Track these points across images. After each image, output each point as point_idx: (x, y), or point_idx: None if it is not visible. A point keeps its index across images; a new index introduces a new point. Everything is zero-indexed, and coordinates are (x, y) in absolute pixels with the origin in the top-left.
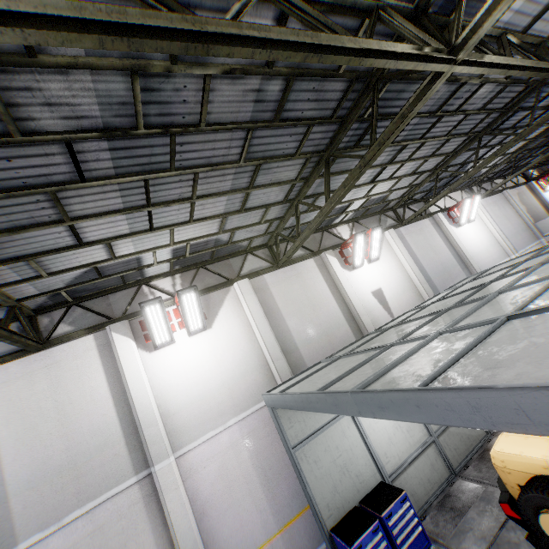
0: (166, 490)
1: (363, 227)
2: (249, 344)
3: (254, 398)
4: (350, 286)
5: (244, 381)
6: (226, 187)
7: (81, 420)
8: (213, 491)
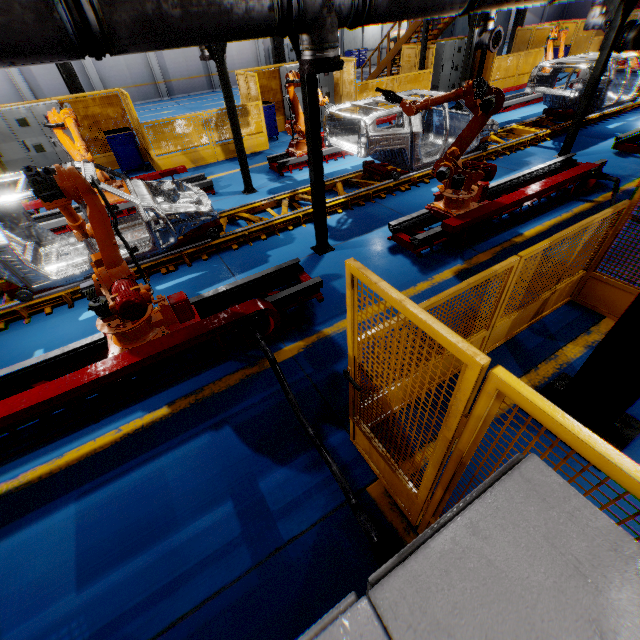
0: None
1: None
2: None
3: None
4: None
5: None
6: None
7: None
8: None
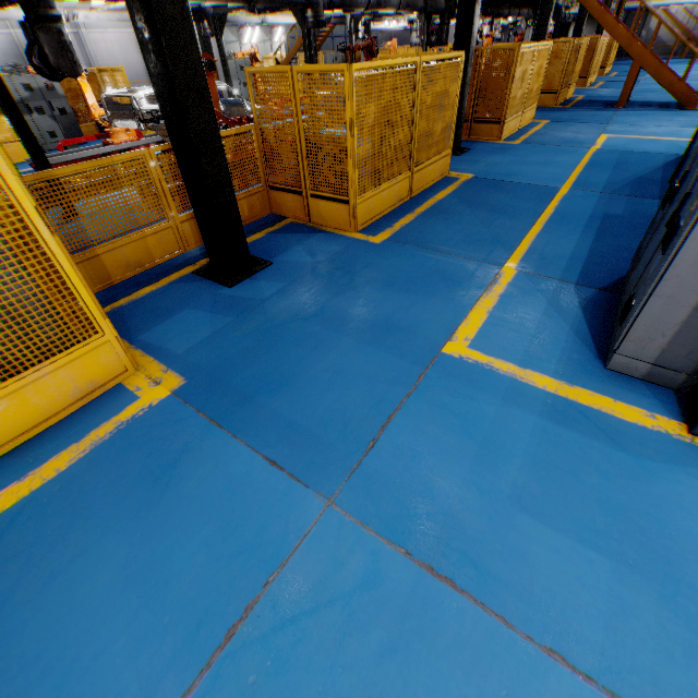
0: None
1: None
2: None
3: None
4: None
5: None
6: None
7: None
8: None
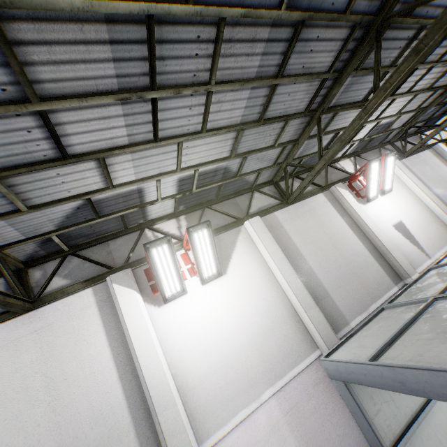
0: None
1: (365, 161)
2: (271, 291)
3: (289, 360)
4: (370, 220)
5: (274, 337)
6: (252, 70)
7: (77, 403)
8: None
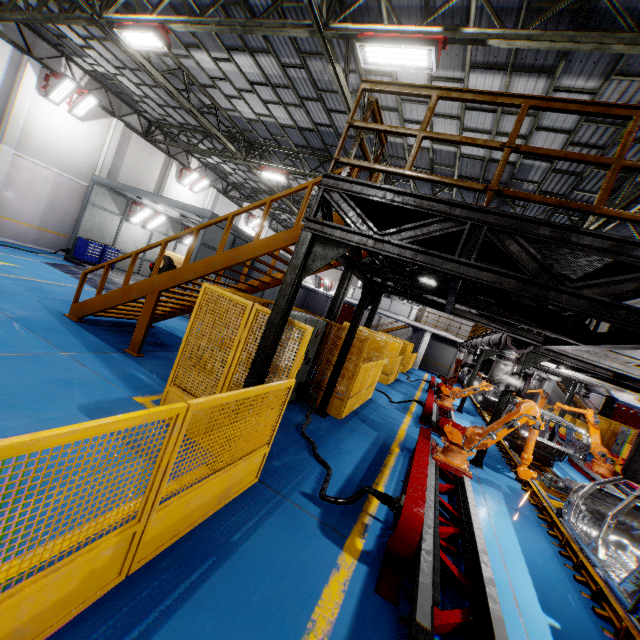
0: (1, 159)
1: (205, 173)
2: (95, 151)
3: (75, 174)
4: (169, 187)
5: (78, 162)
6: (164, 98)
7: None
8: (20, 184)
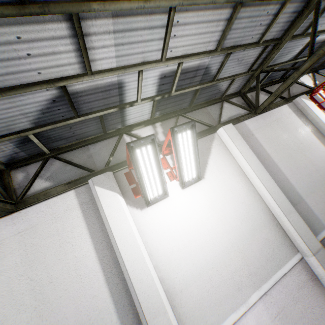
0: None
1: (322, 77)
2: (248, 195)
3: (271, 263)
4: None
5: (255, 241)
6: None
7: (64, 307)
8: None
